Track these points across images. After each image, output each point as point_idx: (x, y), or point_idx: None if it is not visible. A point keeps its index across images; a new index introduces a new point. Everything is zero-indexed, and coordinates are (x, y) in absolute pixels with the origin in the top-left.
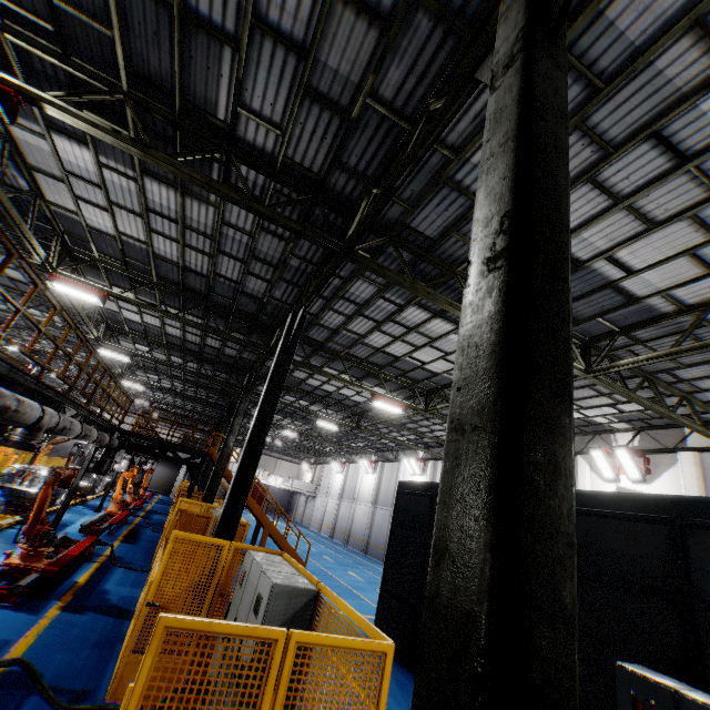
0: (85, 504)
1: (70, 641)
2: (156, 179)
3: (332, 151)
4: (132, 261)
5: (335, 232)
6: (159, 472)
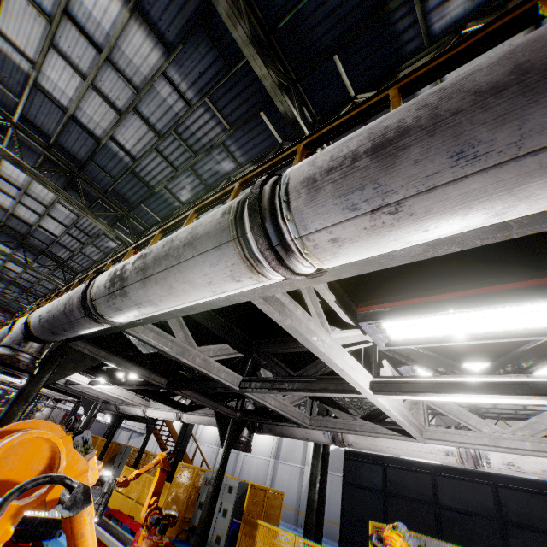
0: None
1: None
2: None
3: None
4: None
5: None
6: None
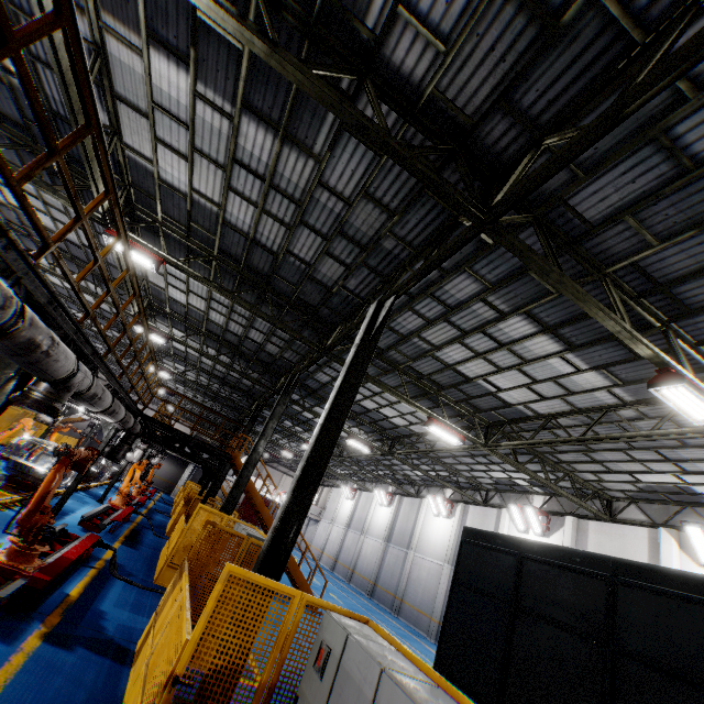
0: (88, 491)
1: (47, 701)
2: (257, 116)
3: (504, 82)
4: (197, 227)
5: (477, 195)
6: (164, 467)
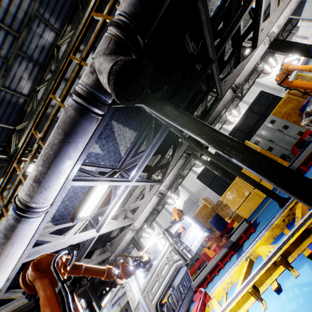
0: None
1: None
2: None
3: None
4: None
5: None
6: None
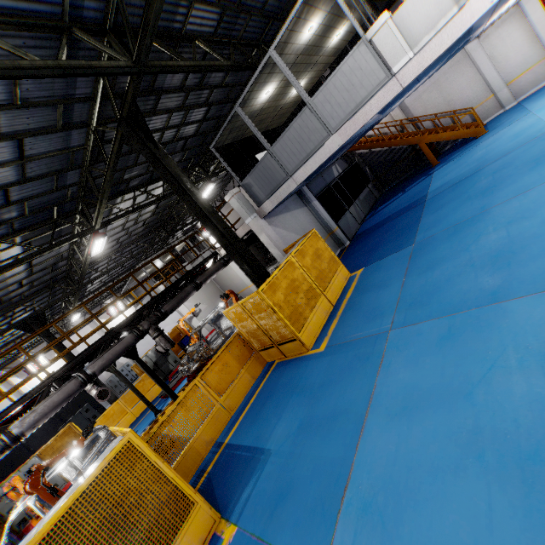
0: None
1: None
2: None
3: None
4: None
5: None
6: None
